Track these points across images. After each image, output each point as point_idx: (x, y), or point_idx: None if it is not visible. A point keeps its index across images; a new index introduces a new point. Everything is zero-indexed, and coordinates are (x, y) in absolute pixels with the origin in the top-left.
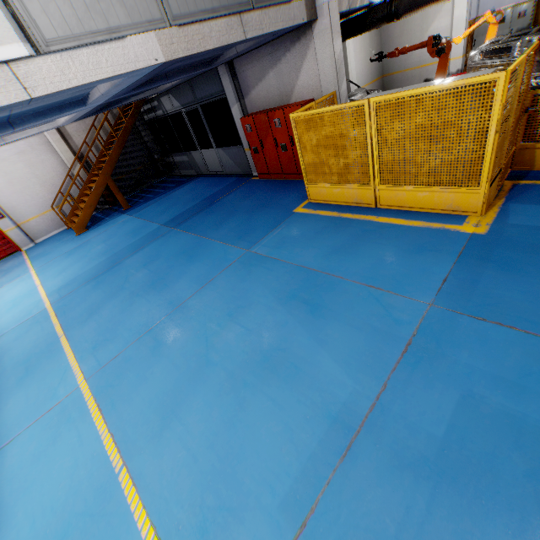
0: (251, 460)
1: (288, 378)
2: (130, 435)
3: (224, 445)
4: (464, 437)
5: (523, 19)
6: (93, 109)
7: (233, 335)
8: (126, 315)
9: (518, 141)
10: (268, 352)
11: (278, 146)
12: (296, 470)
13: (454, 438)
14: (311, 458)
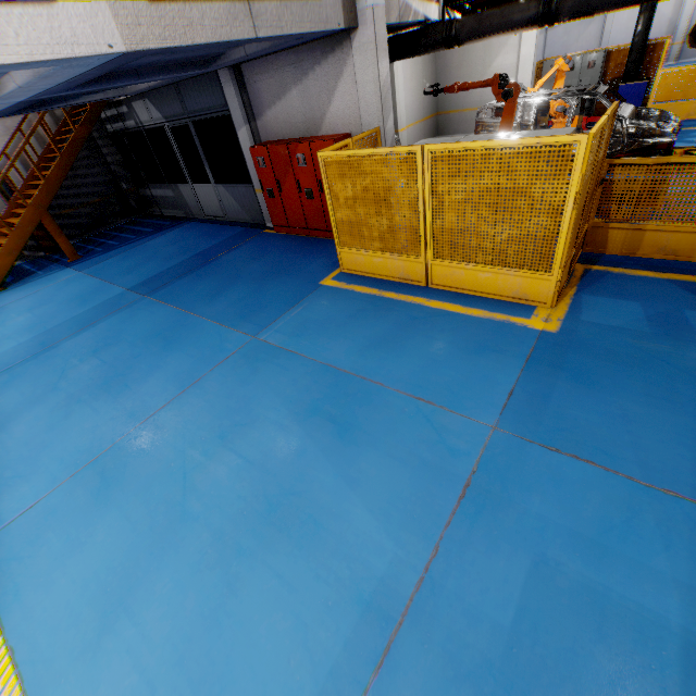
0: (241, 681)
1: (304, 540)
2: (44, 649)
3: (200, 659)
4: (537, 625)
5: (594, 70)
6: (12, 106)
7: (225, 470)
8: (56, 435)
9: (592, 217)
10: (276, 497)
11: (301, 191)
12: (310, 694)
13: (525, 627)
14: (333, 672)
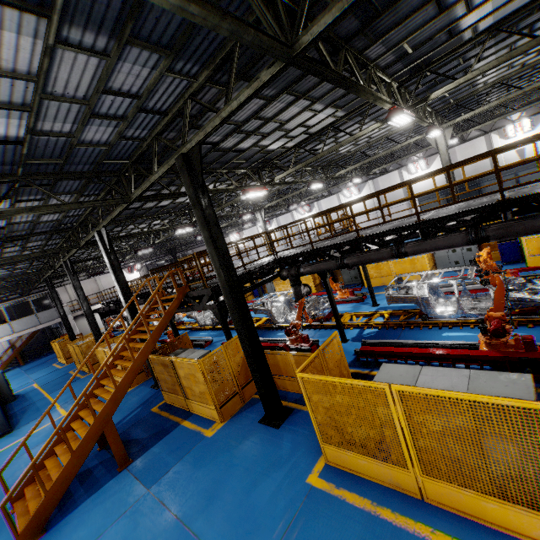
0: None
1: None
2: None
3: None
4: None
5: None
6: None
7: None
8: None
9: None
10: None
11: None
12: None
13: None
14: None
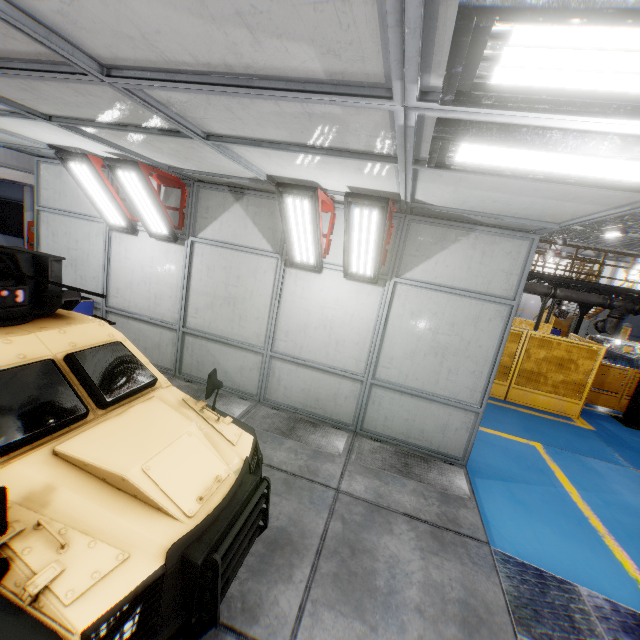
0: None
1: None
2: None
3: None
4: None
5: None
6: None
7: None
8: None
9: None
10: None
11: None
12: None
13: None
14: None
